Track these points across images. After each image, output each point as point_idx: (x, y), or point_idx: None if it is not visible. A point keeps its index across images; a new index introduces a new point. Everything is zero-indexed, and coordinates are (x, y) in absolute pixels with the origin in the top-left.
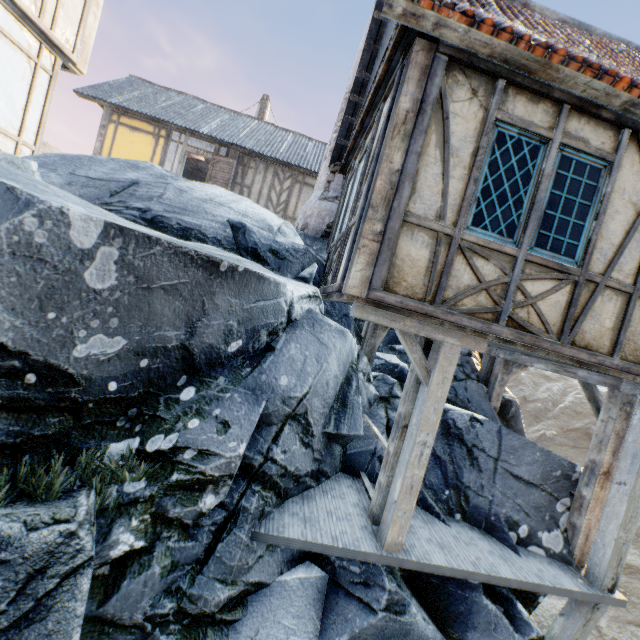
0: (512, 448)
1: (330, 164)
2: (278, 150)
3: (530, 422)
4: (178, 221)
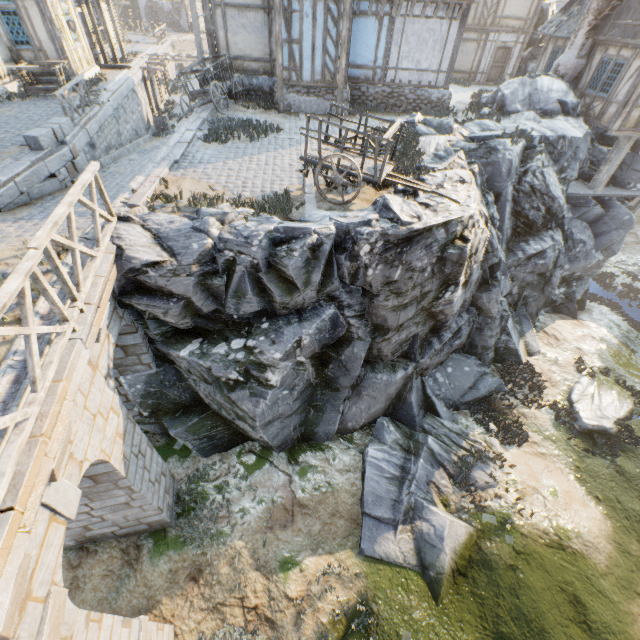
0: (636, 161)
1: (586, 33)
2: None
3: None
4: (549, 110)
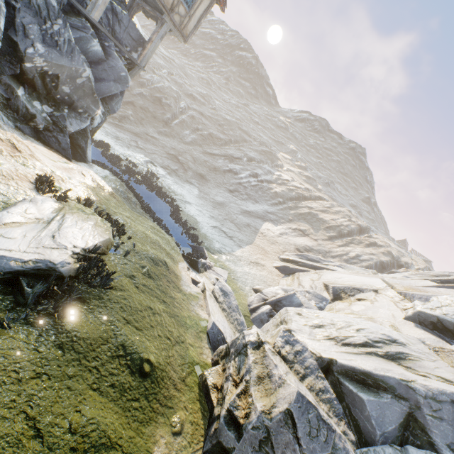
0: (132, 28)
1: None
2: None
3: (138, 87)
4: None
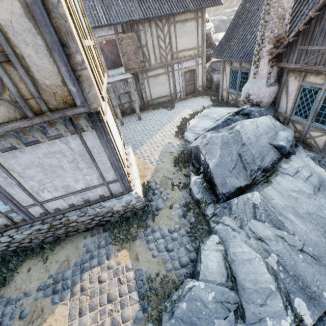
0: None
1: (269, 62)
2: (149, 3)
3: None
4: (269, 164)
